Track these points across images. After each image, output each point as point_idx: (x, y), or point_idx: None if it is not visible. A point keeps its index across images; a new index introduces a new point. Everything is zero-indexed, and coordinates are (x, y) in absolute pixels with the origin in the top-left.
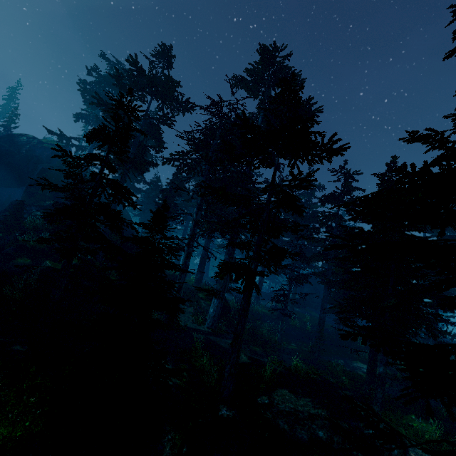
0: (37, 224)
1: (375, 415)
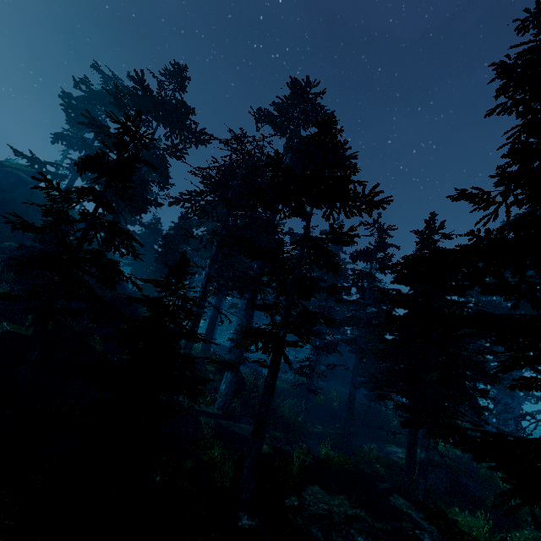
0: None
1: (455, 523)
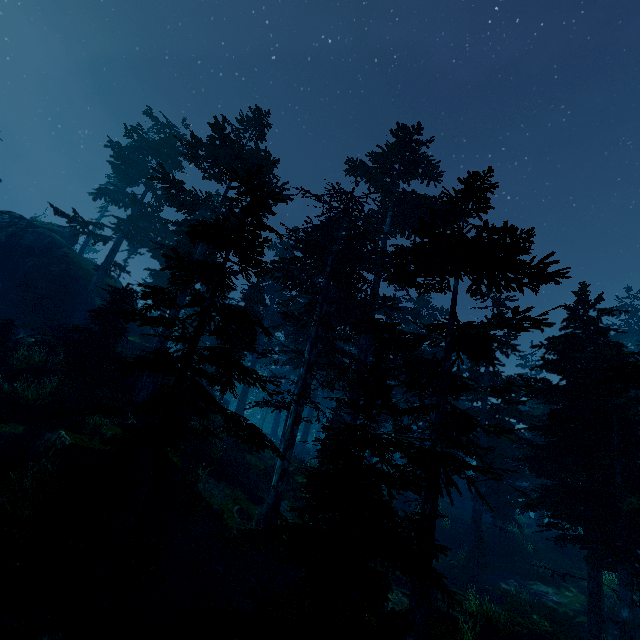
0: (39, 361)
1: None
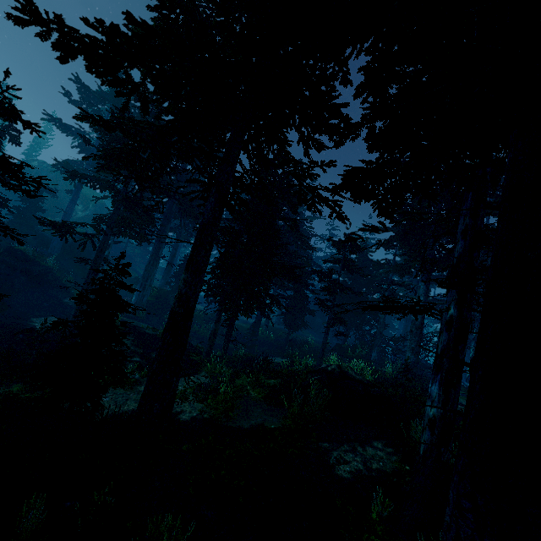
0: None
1: None
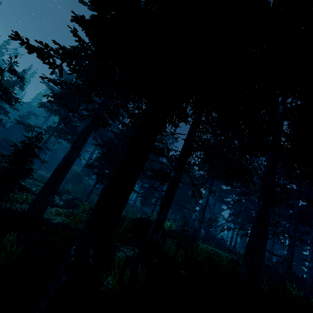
0: None
1: None
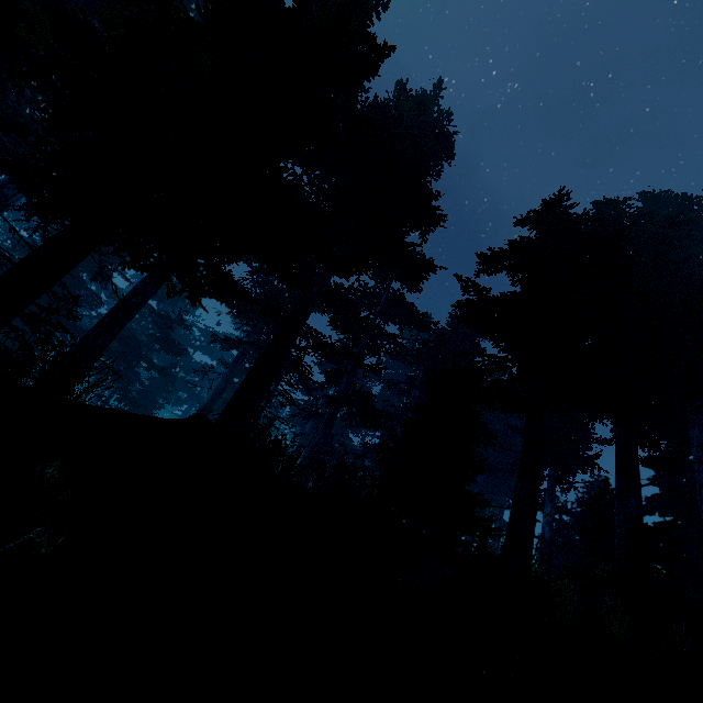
0: None
1: None
